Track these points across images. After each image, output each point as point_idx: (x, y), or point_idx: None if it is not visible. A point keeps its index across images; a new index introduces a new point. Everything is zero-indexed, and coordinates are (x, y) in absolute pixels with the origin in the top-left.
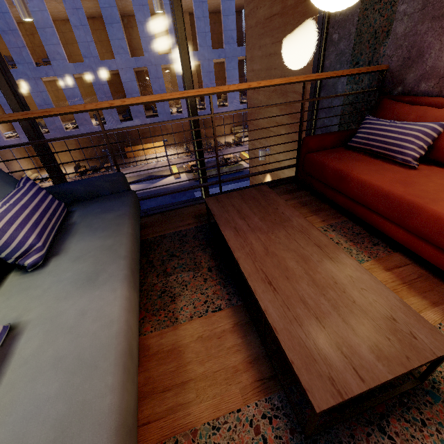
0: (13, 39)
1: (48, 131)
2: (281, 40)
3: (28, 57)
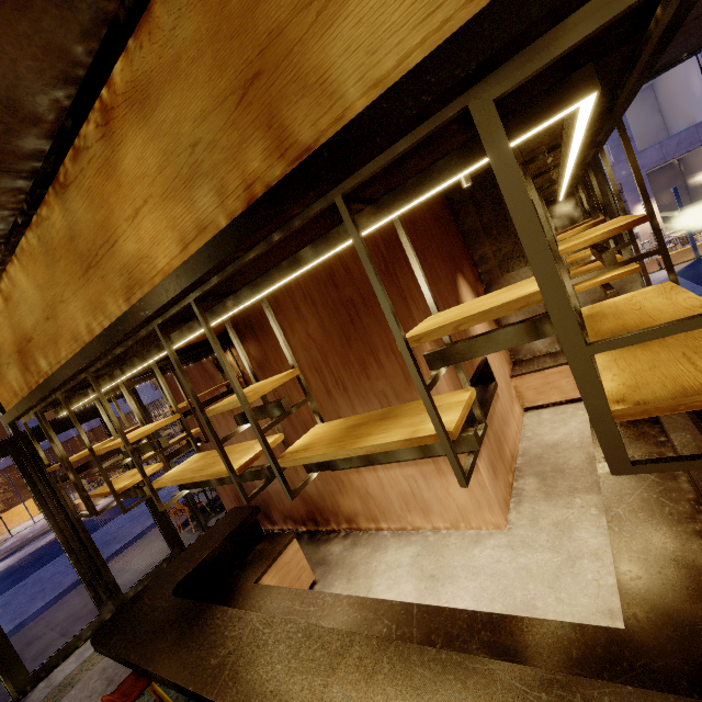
0: None
1: None
2: None
3: None
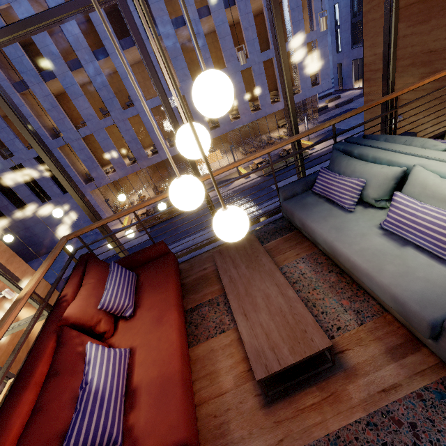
0: (106, 93)
1: (133, 162)
2: (422, 22)
3: (118, 105)
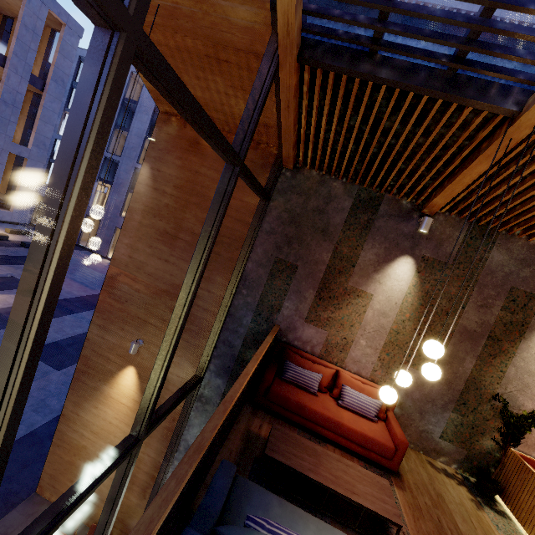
0: None
1: None
2: (186, 260)
3: None
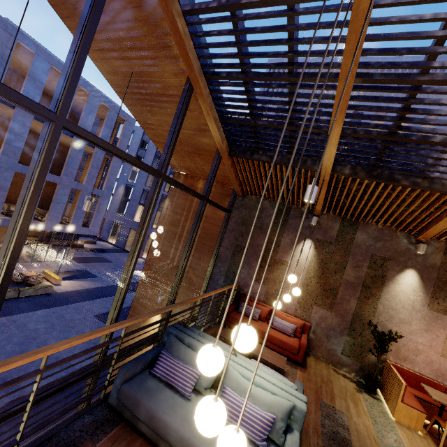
0: None
1: None
2: None
3: None
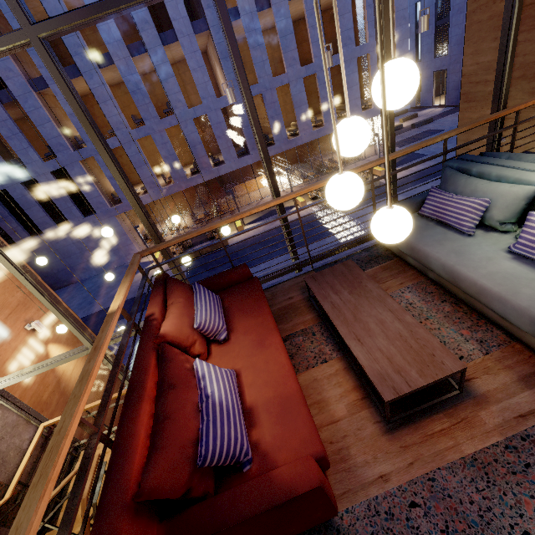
0: (141, 98)
1: (169, 182)
2: None
3: (154, 112)
